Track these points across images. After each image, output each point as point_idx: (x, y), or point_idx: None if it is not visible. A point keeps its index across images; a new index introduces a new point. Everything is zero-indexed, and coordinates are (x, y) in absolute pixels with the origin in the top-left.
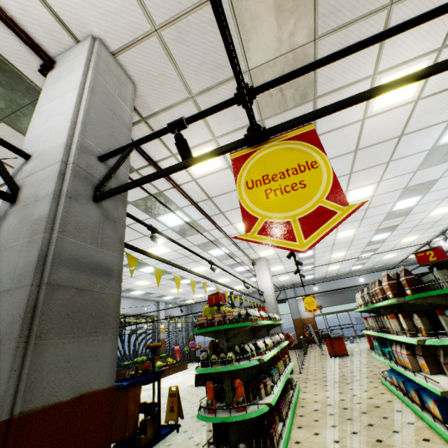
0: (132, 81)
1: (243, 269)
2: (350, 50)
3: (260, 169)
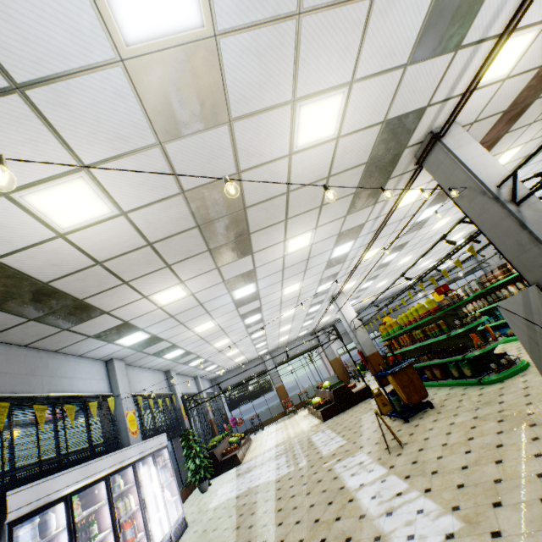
0: None
1: (315, 309)
2: None
3: None
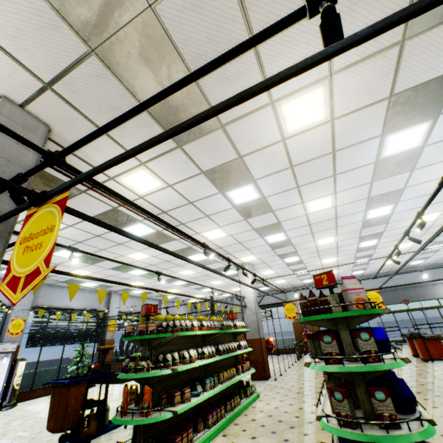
0: (47, 124)
1: (232, 272)
2: (111, 125)
3: (32, 227)
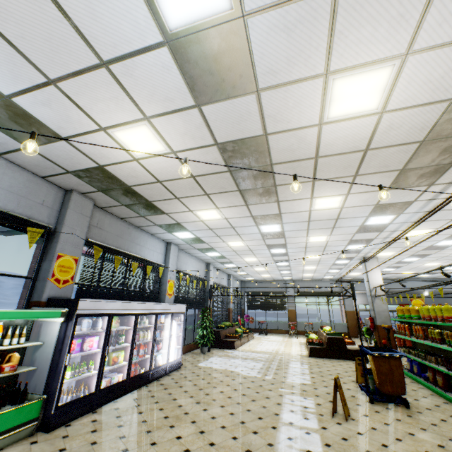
0: None
1: (342, 262)
2: None
3: None
